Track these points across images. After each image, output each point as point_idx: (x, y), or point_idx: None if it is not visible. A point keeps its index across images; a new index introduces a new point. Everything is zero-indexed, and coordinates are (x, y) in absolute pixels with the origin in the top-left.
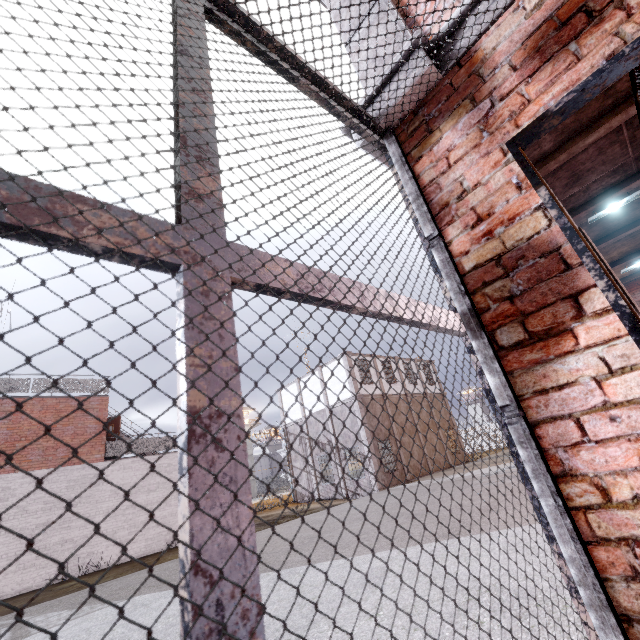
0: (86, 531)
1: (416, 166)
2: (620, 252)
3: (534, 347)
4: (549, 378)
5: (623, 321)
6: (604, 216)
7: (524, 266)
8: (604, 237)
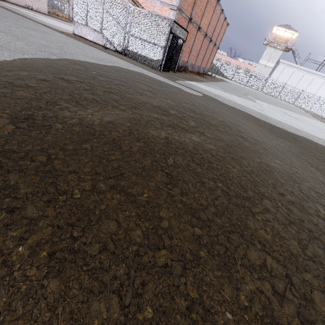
0: None
1: None
2: None
3: None
4: None
5: None
6: None
7: None
8: None
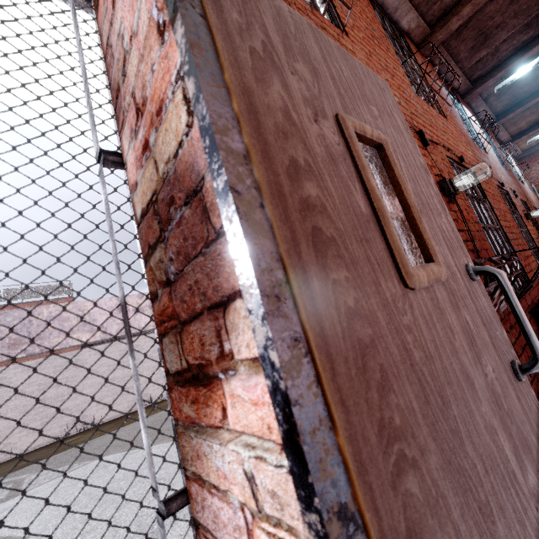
0: (78, 401)
1: (98, 15)
2: (529, 121)
3: (189, 391)
4: (204, 460)
5: (275, 408)
6: (514, 82)
7: (174, 220)
8: (513, 106)
